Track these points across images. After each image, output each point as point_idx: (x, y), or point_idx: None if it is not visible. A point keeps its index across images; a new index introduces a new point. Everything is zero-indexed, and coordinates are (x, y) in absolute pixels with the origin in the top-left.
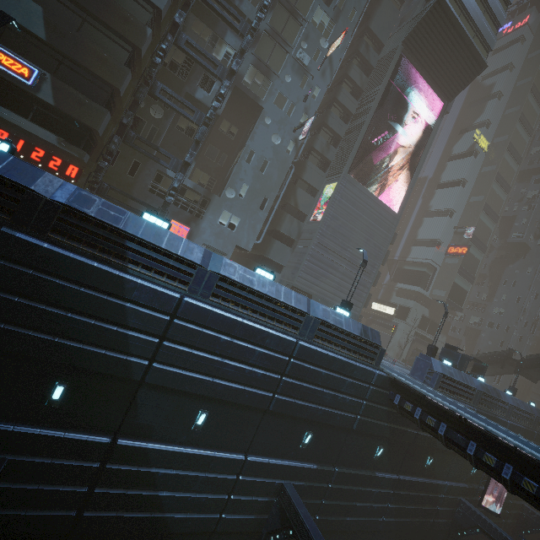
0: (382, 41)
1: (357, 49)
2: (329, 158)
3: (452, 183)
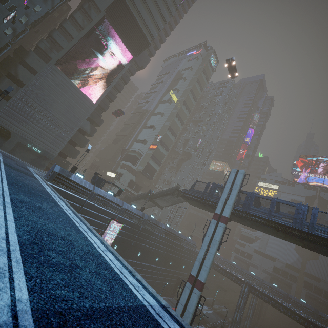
0: (101, 10)
1: (82, 5)
2: (51, 57)
3: (158, 114)
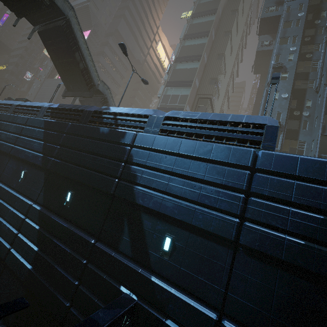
0: None
1: None
2: None
3: None
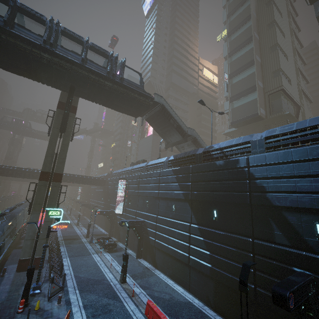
0: None
1: None
2: None
3: None
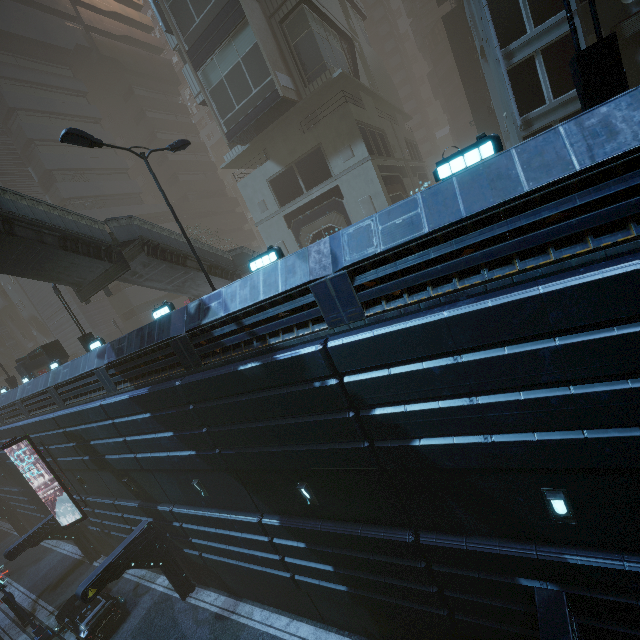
0: None
1: None
2: None
3: None
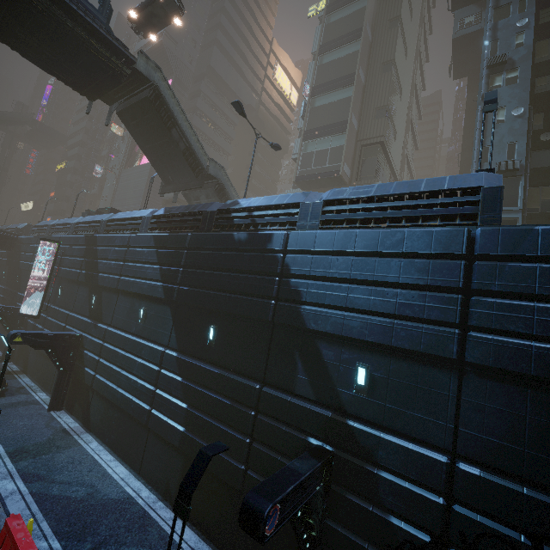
0: None
1: None
2: None
3: None
